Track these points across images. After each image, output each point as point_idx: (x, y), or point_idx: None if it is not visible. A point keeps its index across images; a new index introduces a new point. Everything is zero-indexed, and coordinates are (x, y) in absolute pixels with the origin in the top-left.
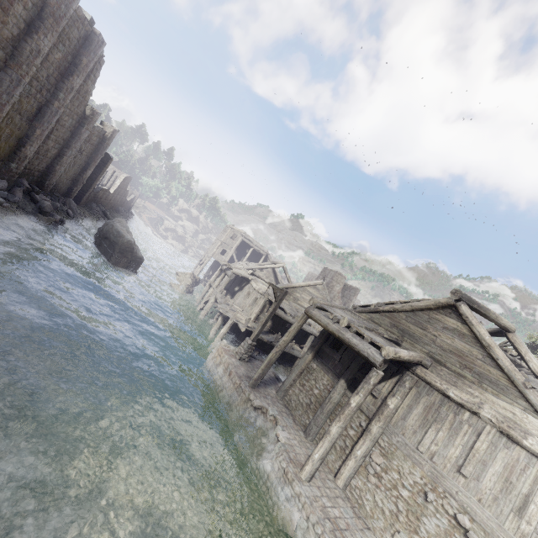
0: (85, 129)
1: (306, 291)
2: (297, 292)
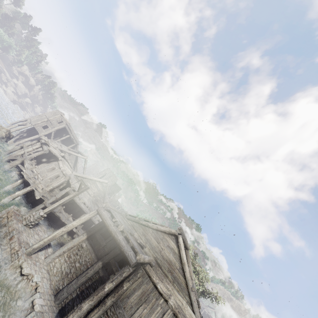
0: None
1: (95, 184)
2: (89, 182)
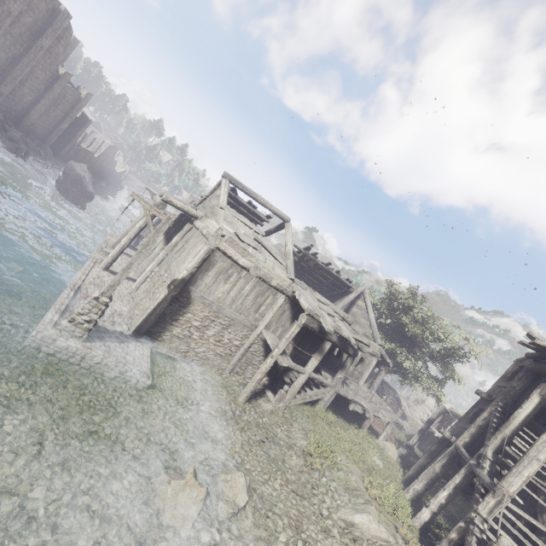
0: (58, 85)
1: None
2: None
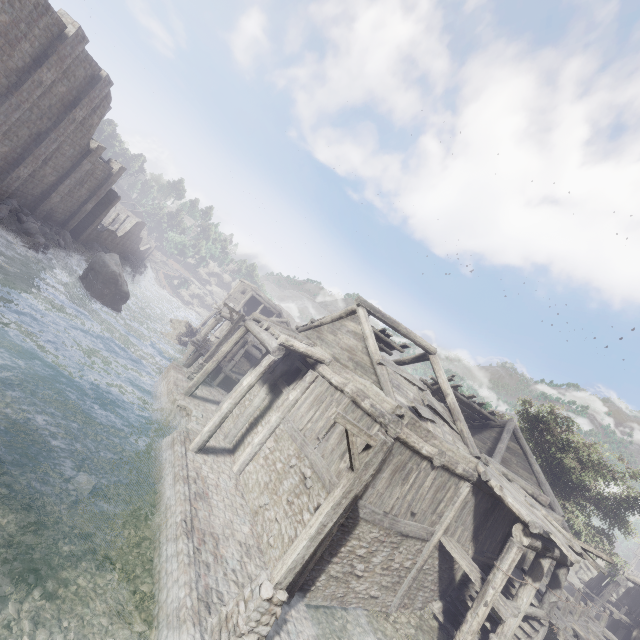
0: (87, 161)
1: None
2: None
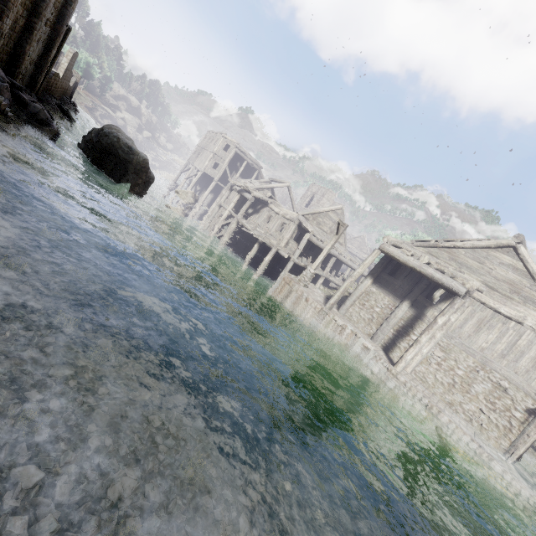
0: None
1: (327, 216)
2: (320, 217)
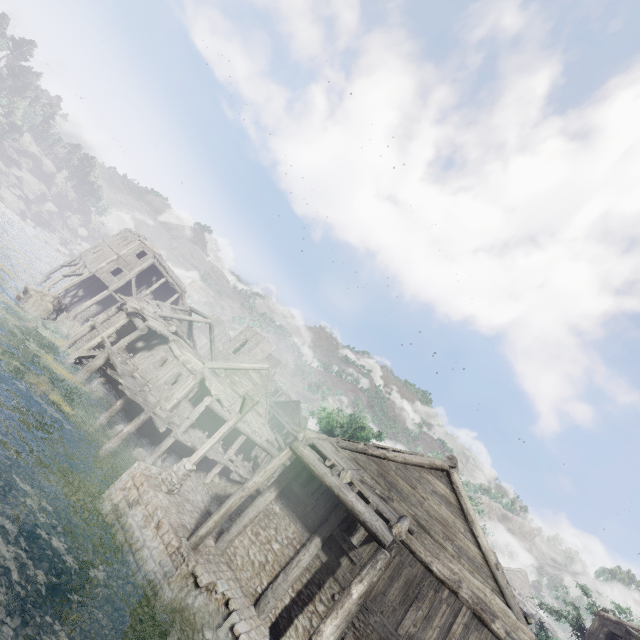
0: None
1: (248, 375)
2: (237, 374)
